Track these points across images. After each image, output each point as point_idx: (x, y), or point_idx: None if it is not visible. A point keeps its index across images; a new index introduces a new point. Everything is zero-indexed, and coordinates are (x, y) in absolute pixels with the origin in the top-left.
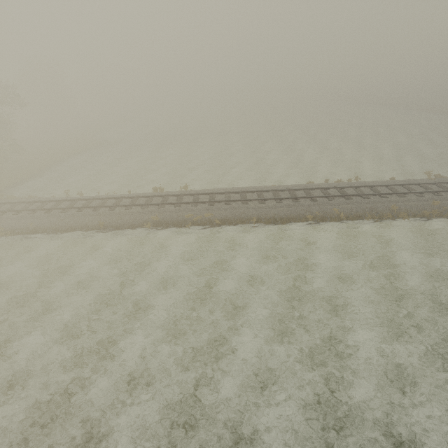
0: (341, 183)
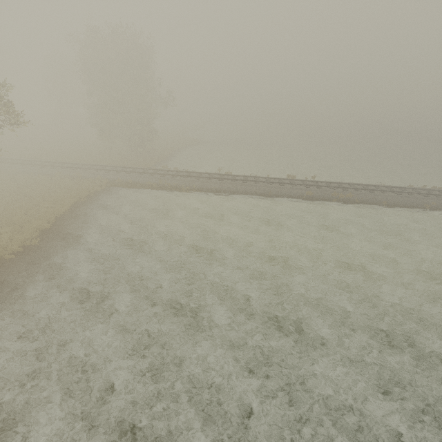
0: (438, 188)
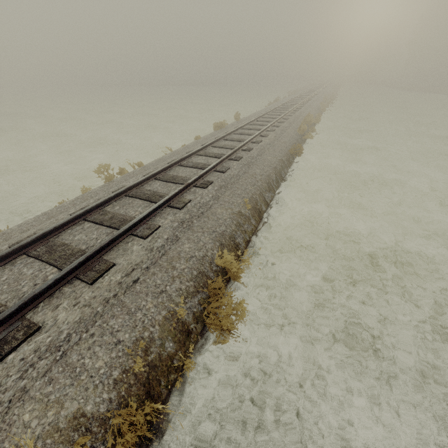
0: (281, 100)
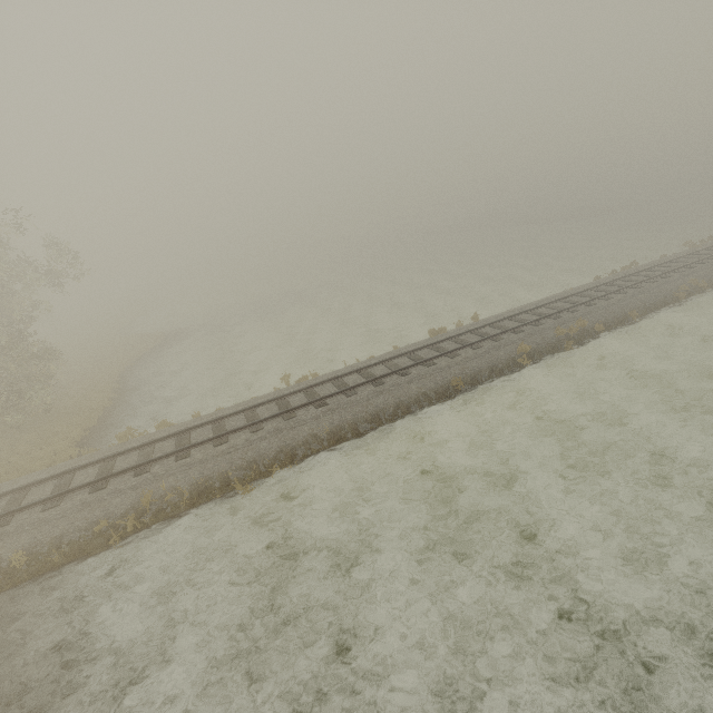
0: (631, 269)
